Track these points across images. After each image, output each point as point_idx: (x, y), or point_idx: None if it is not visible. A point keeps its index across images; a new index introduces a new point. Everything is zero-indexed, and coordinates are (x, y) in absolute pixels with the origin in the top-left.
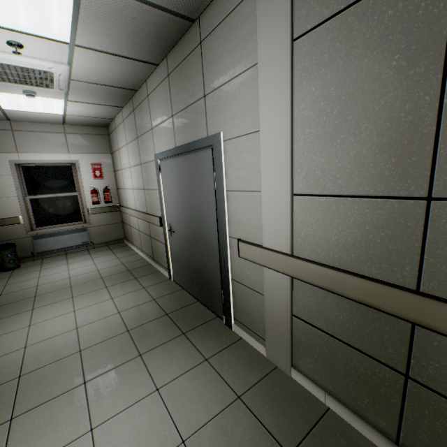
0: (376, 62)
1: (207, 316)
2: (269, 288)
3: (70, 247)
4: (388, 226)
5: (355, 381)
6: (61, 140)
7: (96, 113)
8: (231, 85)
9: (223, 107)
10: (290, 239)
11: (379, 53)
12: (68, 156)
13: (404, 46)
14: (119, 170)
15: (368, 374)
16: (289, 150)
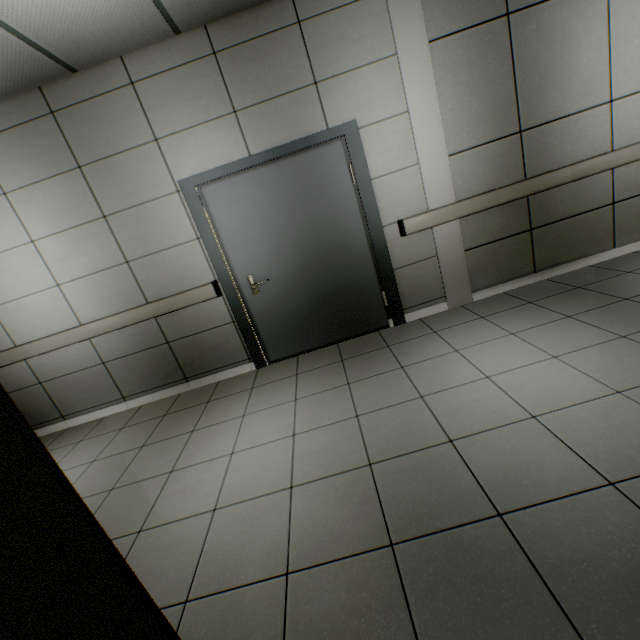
0: (484, 64)
1: (371, 336)
2: (442, 244)
3: None
4: (507, 153)
5: (510, 259)
6: None
7: None
8: (362, 72)
9: (353, 95)
10: (453, 190)
11: (485, 60)
12: None
13: (496, 58)
14: None
15: (515, 247)
16: (441, 122)
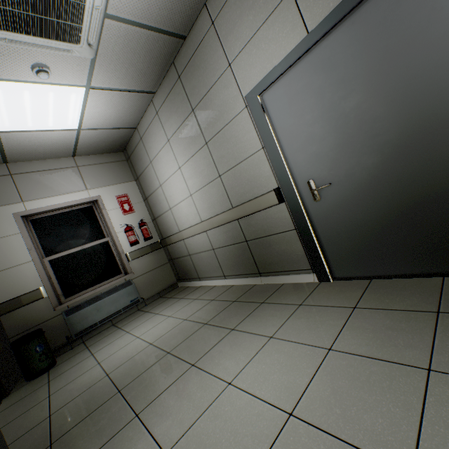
0: None
1: None
2: None
3: (116, 313)
4: None
5: None
6: (73, 175)
7: (119, 117)
8: None
9: None
10: None
11: None
12: (86, 194)
13: None
14: (156, 190)
15: None
16: None
